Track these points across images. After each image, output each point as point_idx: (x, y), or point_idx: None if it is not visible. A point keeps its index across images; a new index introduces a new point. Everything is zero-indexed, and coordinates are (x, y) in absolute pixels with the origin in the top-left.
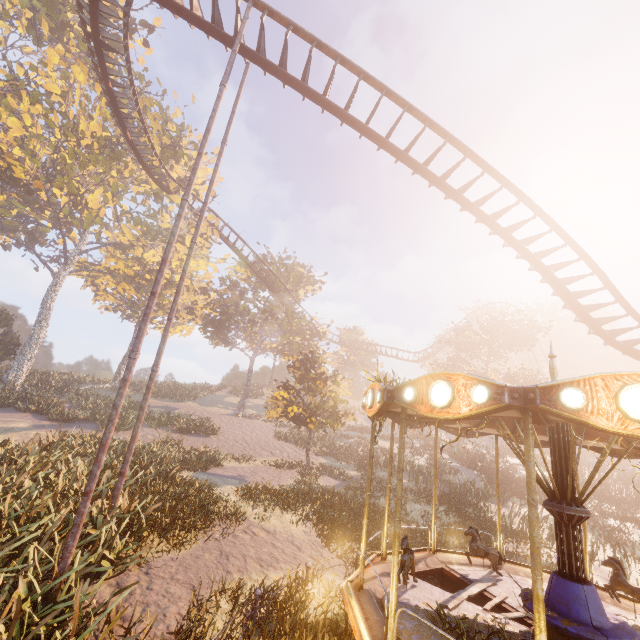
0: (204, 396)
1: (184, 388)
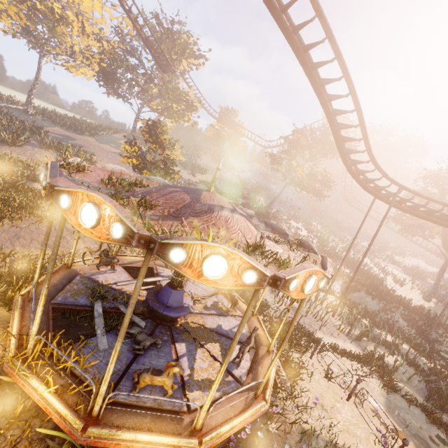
0: (103, 135)
1: (88, 125)
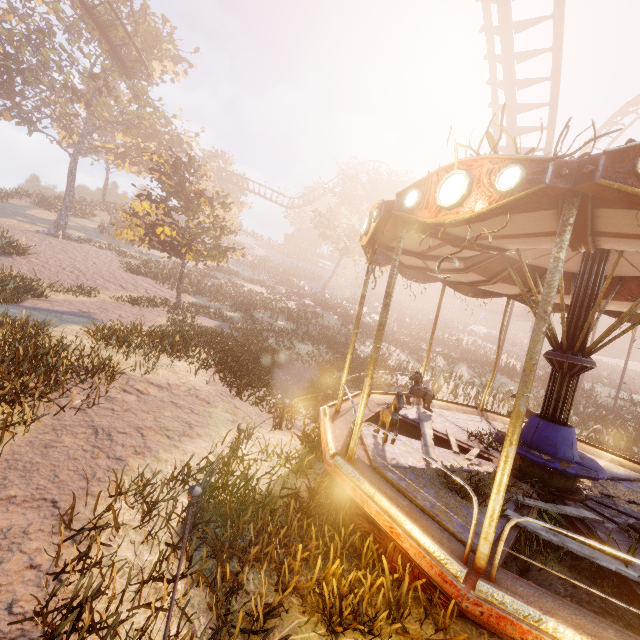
0: None
1: None
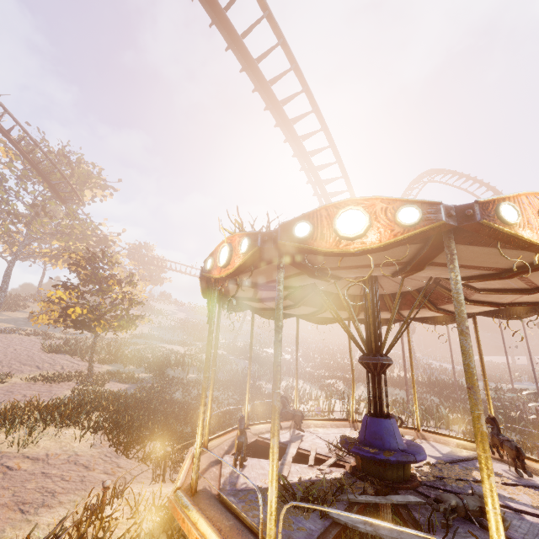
0: None
1: None
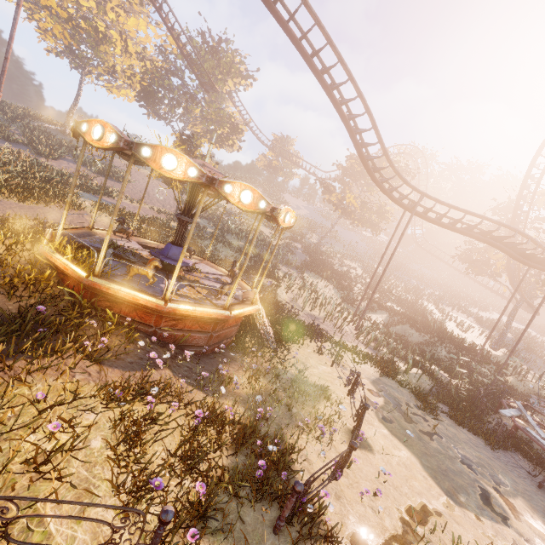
0: None
1: None
